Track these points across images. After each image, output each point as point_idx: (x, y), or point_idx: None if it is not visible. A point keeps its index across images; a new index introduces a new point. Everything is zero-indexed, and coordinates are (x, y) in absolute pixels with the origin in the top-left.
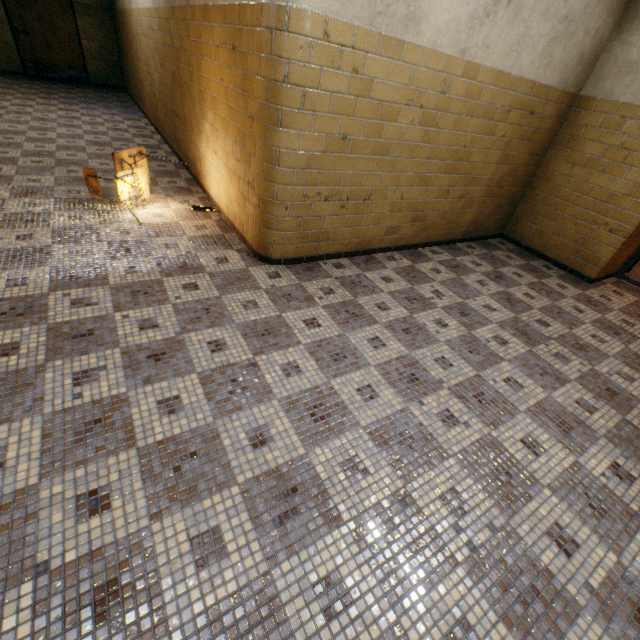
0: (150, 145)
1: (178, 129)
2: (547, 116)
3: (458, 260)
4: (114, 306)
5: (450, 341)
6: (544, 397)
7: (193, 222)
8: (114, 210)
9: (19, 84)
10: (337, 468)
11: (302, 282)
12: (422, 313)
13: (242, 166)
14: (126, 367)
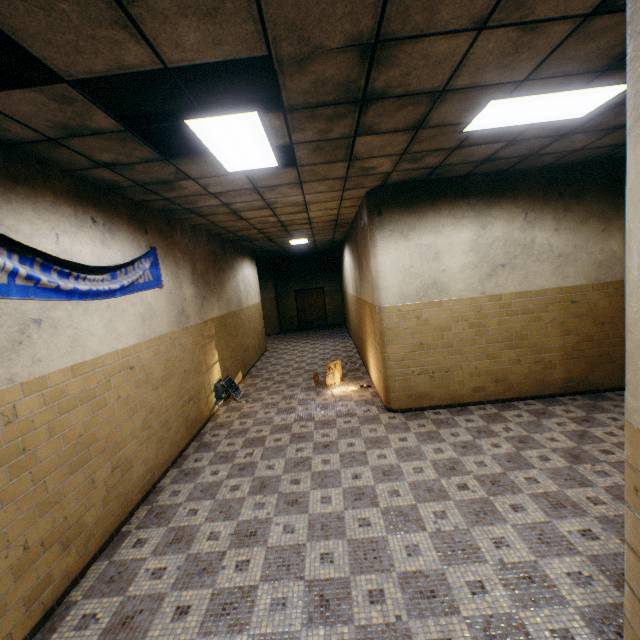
0: (349, 355)
1: (361, 346)
2: (595, 299)
3: (548, 408)
4: (314, 428)
5: (495, 454)
6: (555, 490)
7: (358, 393)
8: (323, 390)
9: (296, 334)
10: (386, 491)
11: (407, 421)
12: (484, 439)
13: (377, 363)
14: (313, 448)
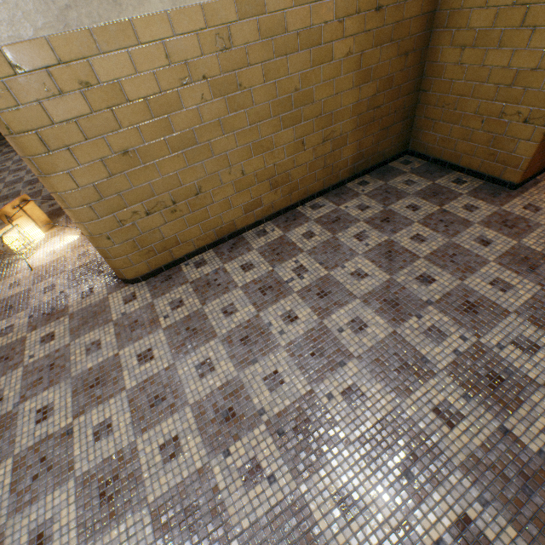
0: None
1: None
2: None
3: (341, 209)
4: None
5: (293, 343)
6: (390, 410)
7: (79, 250)
8: (17, 259)
9: None
10: None
11: (155, 299)
12: (272, 307)
13: None
14: None
